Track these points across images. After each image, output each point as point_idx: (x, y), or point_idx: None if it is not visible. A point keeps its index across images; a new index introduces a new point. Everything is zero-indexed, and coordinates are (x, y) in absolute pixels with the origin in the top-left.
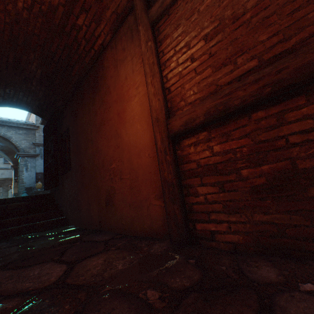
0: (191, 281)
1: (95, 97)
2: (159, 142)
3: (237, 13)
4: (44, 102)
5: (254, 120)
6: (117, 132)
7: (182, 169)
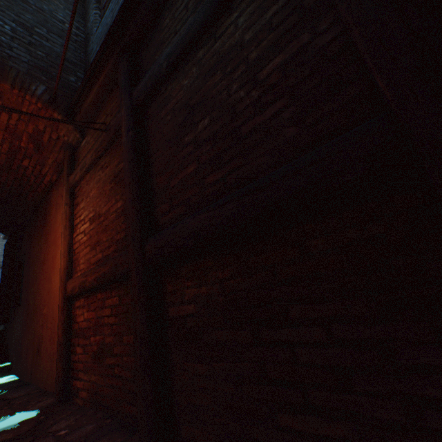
0: (15, 434)
1: (44, 230)
2: (61, 300)
3: (100, 212)
4: (3, 220)
5: (98, 299)
6: (51, 276)
7: (73, 327)
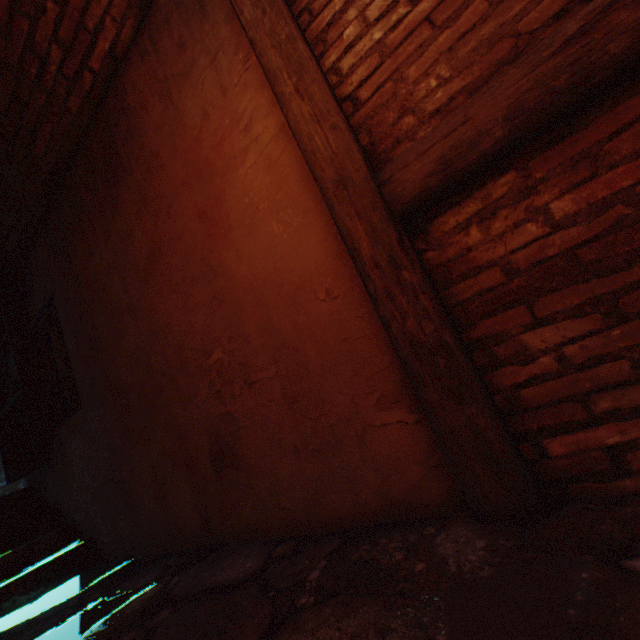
0: None
1: (119, 193)
2: (365, 241)
3: None
4: None
5: None
6: (209, 264)
7: (453, 300)
